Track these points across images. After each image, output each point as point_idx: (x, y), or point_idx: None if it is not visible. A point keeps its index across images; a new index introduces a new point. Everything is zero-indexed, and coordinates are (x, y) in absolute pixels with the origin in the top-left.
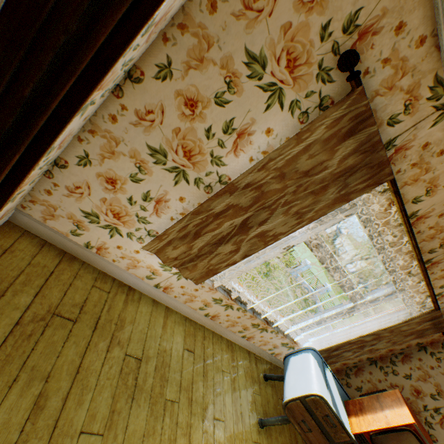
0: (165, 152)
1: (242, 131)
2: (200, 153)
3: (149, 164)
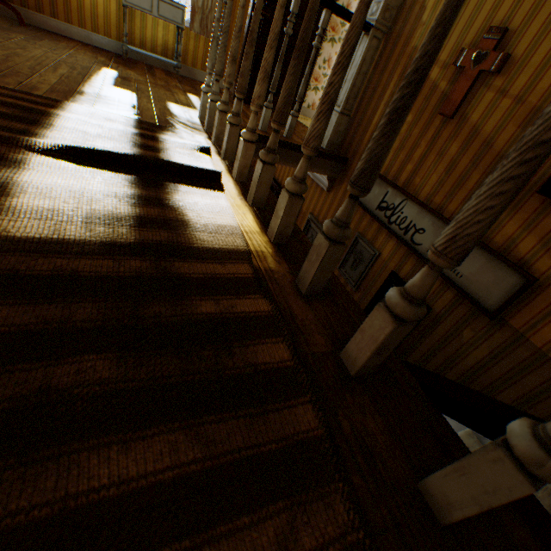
0: (326, 35)
1: (347, 6)
2: (337, 27)
3: (322, 45)
